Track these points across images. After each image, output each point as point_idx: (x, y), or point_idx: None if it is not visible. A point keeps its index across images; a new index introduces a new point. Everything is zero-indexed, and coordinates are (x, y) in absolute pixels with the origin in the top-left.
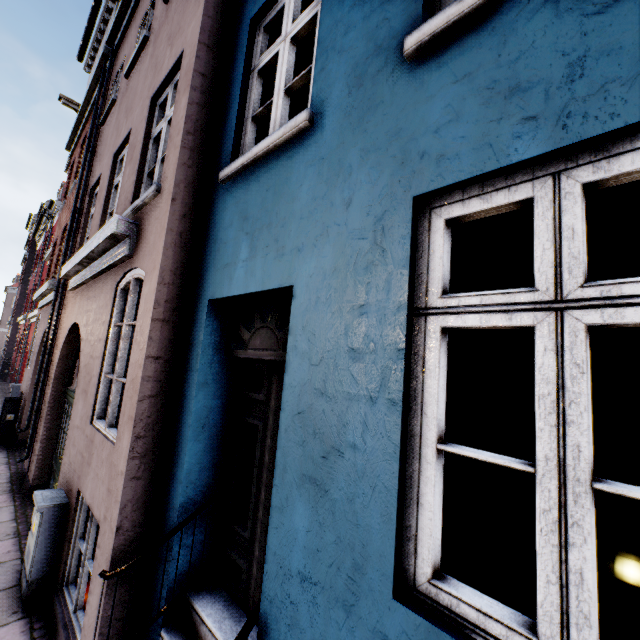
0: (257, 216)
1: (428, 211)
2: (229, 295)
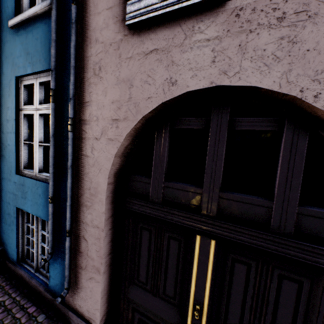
0: None
1: (21, 81)
2: None
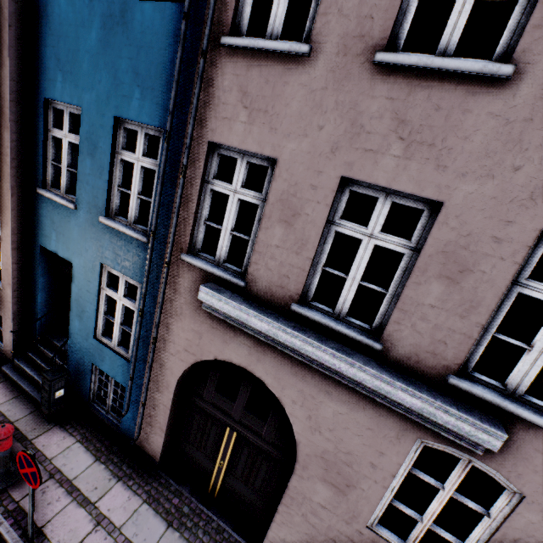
0: (58, 226)
1: (105, 266)
2: (50, 250)
